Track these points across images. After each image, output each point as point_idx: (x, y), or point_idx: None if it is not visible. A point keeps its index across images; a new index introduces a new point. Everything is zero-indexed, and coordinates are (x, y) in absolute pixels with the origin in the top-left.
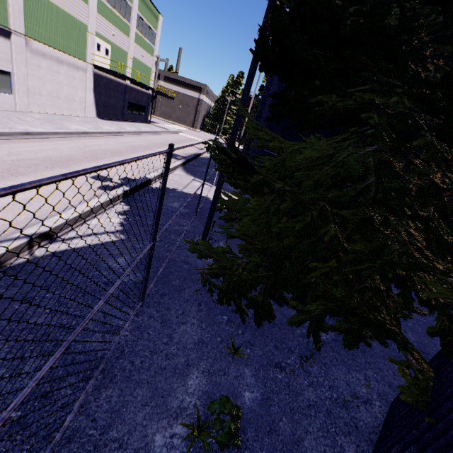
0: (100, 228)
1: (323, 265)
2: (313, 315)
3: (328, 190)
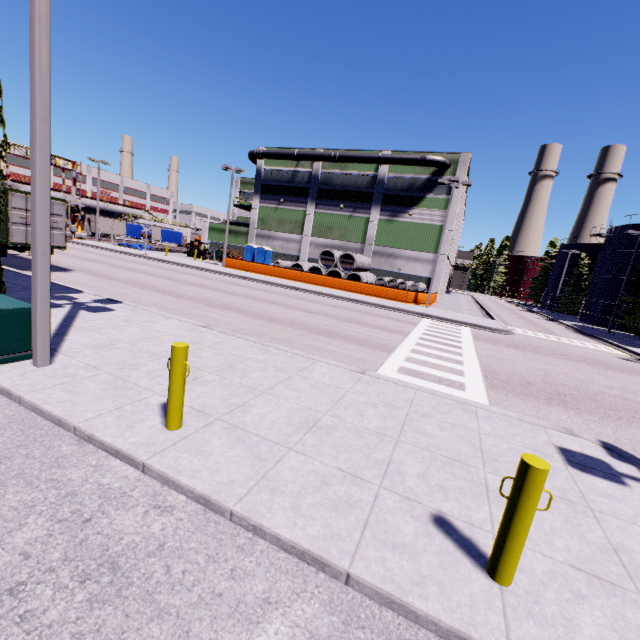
0: None
1: None
2: None
3: None
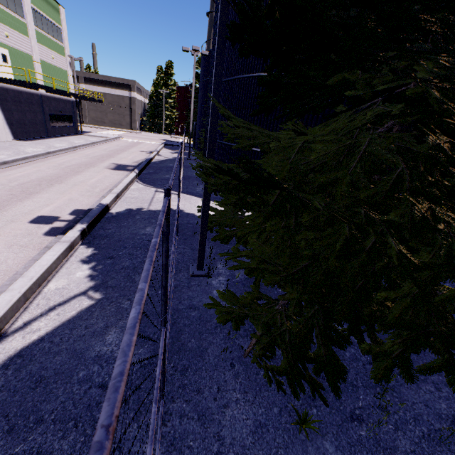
0: (65, 293)
1: (396, 293)
2: (395, 356)
3: (357, 190)
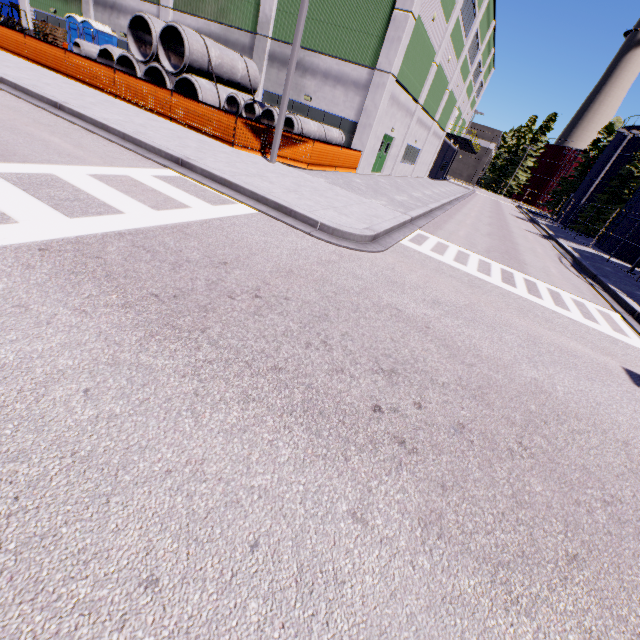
0: None
1: None
2: None
3: None
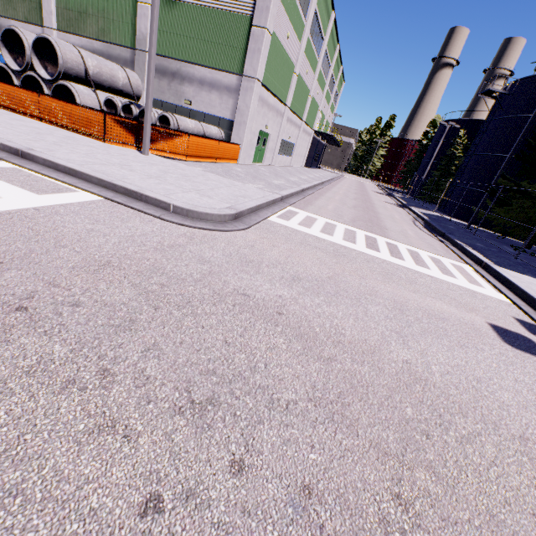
0: None
1: None
2: None
3: None
